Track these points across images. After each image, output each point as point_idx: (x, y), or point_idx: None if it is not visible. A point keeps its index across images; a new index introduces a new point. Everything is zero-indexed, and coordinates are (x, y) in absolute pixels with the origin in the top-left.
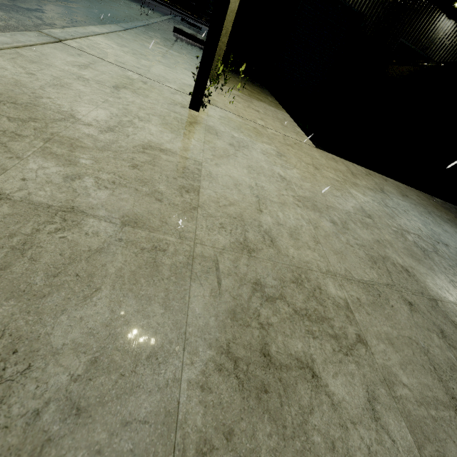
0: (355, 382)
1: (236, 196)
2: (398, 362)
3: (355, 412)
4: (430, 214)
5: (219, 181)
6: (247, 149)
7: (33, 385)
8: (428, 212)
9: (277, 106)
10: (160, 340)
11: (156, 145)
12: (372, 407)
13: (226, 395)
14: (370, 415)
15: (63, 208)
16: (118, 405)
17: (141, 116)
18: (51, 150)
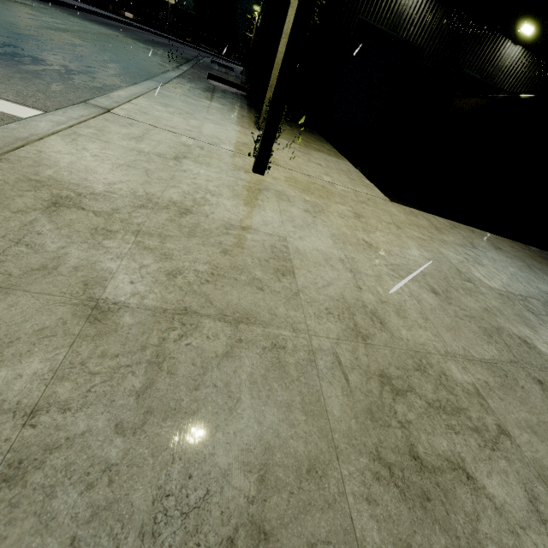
0: (511, 481)
1: (331, 274)
2: (546, 453)
3: (520, 515)
4: (531, 268)
5: (309, 257)
6: (324, 214)
7: (218, 511)
8: (528, 266)
9: (337, 155)
10: (312, 450)
11: (237, 223)
12: (535, 508)
13: (392, 506)
14: (536, 517)
15: (177, 310)
16: (298, 526)
17: (211, 190)
18: (144, 244)
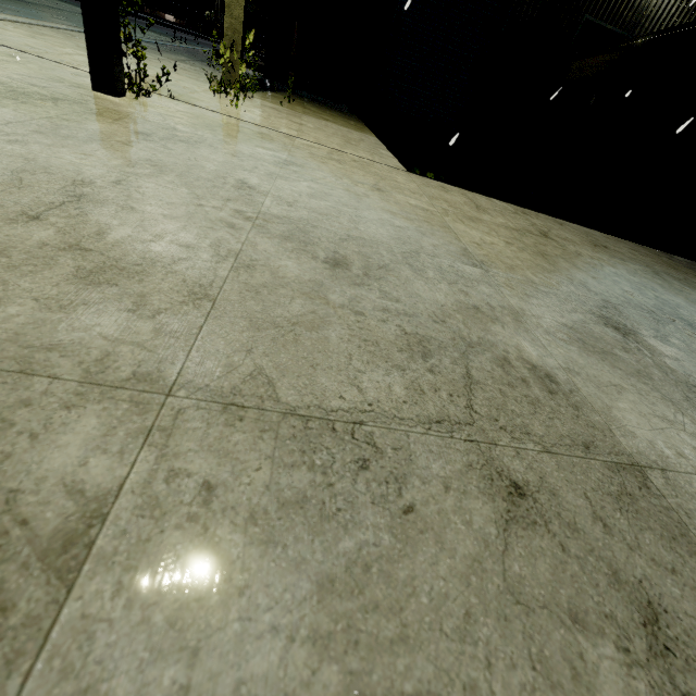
0: None
1: None
2: None
3: None
4: (659, 275)
5: None
6: (188, 144)
7: None
8: (654, 272)
9: (360, 129)
10: None
11: None
12: None
13: None
14: None
15: None
16: None
17: None
18: None
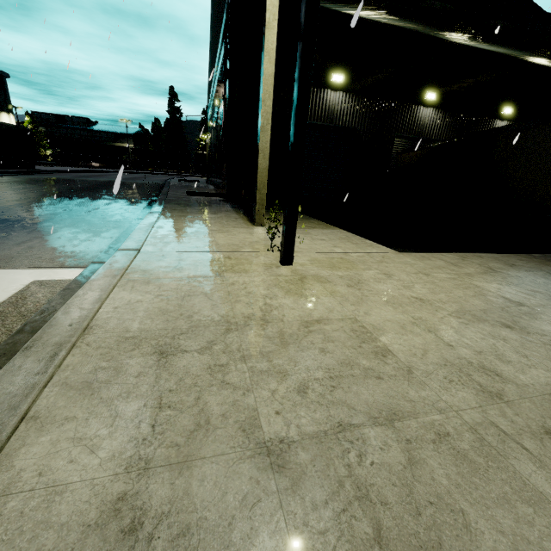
0: None
1: (417, 340)
2: None
3: None
4: None
5: (388, 330)
6: (364, 284)
7: None
8: (548, 273)
9: (328, 227)
10: None
11: (308, 318)
12: None
13: None
14: None
15: (335, 428)
16: None
17: (266, 294)
18: (257, 368)
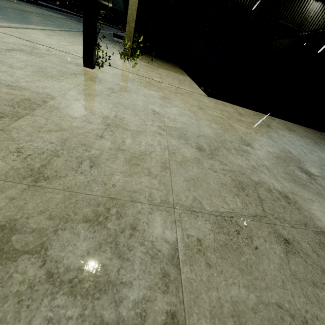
0: None
1: (76, 123)
2: None
3: None
4: (318, 144)
5: (65, 110)
6: (127, 92)
7: None
8: (315, 142)
9: (181, 73)
10: None
11: (7, 82)
12: None
13: None
14: None
15: None
16: None
17: (14, 65)
18: None
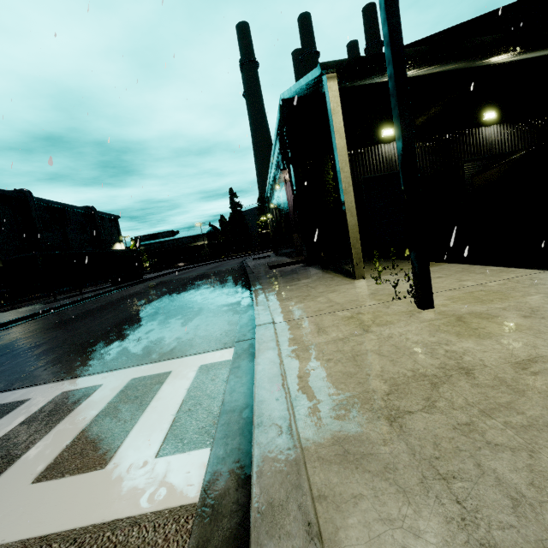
0: None
1: None
2: None
3: None
4: None
5: None
6: (541, 311)
7: None
8: None
9: (431, 264)
10: None
11: (515, 358)
12: None
13: None
14: None
15: None
16: None
17: (436, 341)
18: (514, 423)
